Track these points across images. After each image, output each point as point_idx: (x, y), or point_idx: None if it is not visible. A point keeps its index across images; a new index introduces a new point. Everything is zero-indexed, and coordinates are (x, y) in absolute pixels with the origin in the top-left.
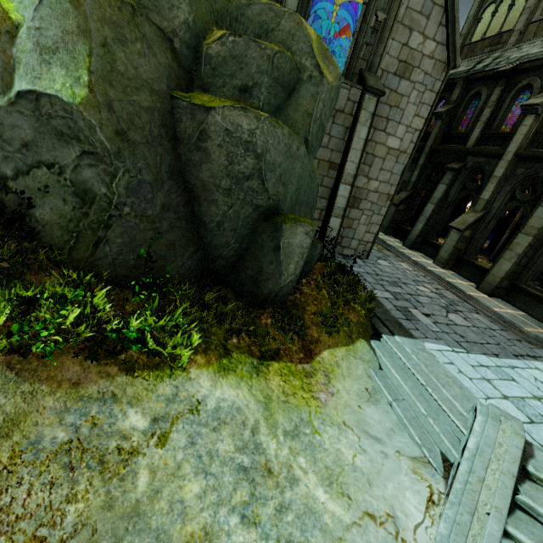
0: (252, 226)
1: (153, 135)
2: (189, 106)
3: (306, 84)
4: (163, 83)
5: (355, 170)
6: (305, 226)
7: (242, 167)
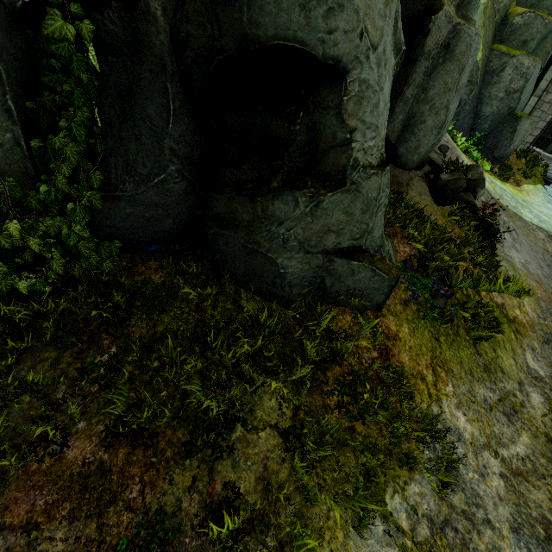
0: (500, 119)
1: (483, 70)
2: (499, 54)
3: (551, 34)
4: (490, 42)
5: (546, 86)
6: (531, 120)
7: (515, 86)
